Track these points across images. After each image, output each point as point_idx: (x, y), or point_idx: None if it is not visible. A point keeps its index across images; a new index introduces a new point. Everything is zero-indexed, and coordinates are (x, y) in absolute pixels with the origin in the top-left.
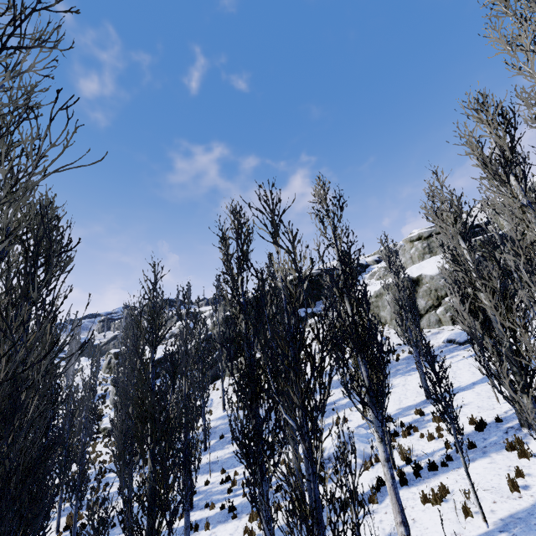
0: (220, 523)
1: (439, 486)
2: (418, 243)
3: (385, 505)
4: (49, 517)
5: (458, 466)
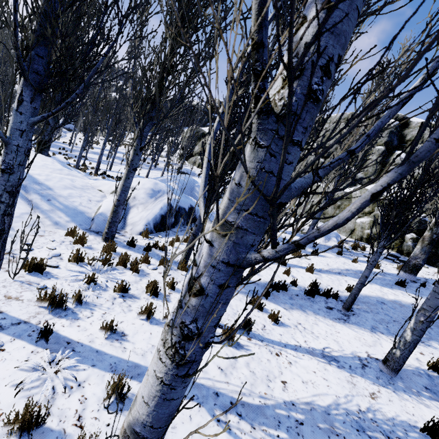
0: None
1: None
2: None
3: None
4: None
5: None
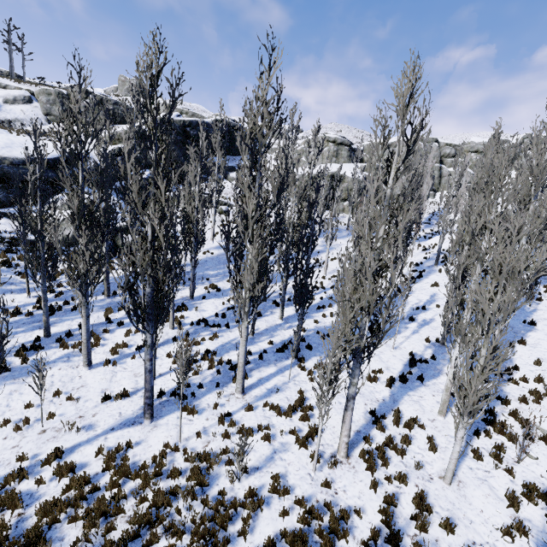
0: (334, 304)
1: (434, 282)
2: (332, 145)
3: (415, 289)
4: (309, 299)
5: (426, 277)
